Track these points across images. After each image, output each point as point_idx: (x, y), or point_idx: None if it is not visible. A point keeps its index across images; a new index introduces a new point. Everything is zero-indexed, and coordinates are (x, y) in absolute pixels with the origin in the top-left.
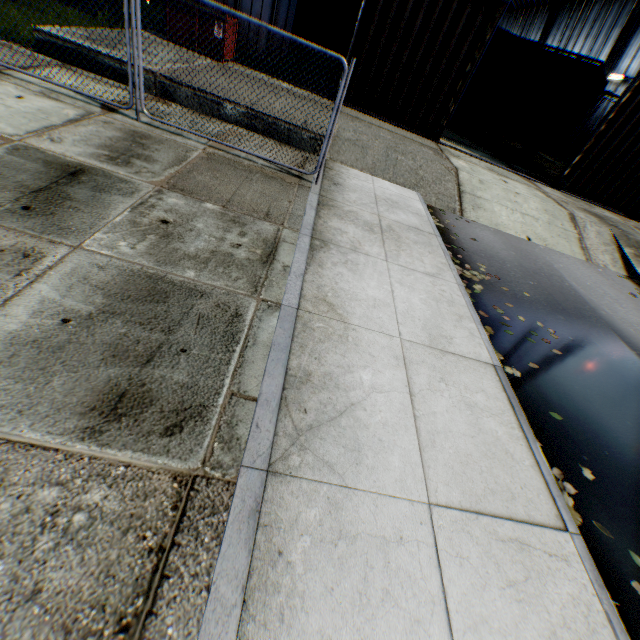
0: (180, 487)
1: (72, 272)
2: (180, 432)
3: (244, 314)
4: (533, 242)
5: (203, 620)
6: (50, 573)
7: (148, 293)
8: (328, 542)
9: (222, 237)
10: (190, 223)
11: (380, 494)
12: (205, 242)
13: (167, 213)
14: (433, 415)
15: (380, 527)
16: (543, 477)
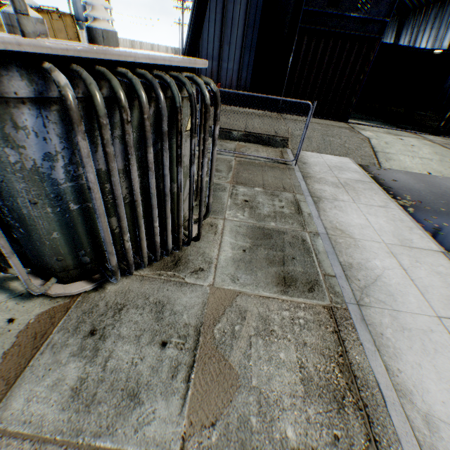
0: (328, 311)
1: (231, 230)
2: (314, 291)
3: (306, 239)
4: (432, 175)
5: (366, 355)
6: (305, 338)
7: (263, 235)
8: (399, 331)
9: (273, 204)
10: (256, 199)
11: (411, 313)
12: (268, 208)
13: (244, 196)
14: (420, 278)
15: (418, 326)
16: None
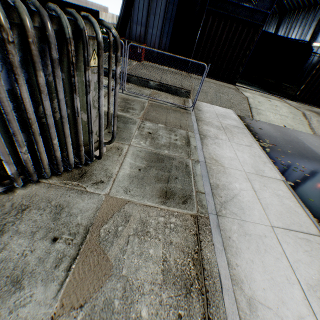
0: (194, 218)
1: (133, 153)
2: (187, 203)
3: (189, 165)
4: (287, 127)
5: (215, 252)
6: (172, 238)
7: (157, 159)
8: (242, 235)
9: (170, 137)
10: (157, 132)
11: (254, 223)
12: (165, 139)
13: (149, 129)
14: (264, 198)
15: (257, 232)
16: (310, 220)
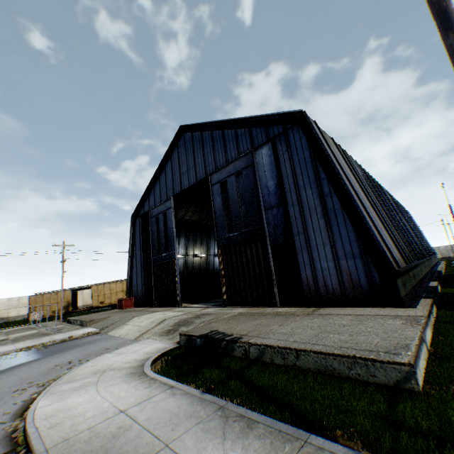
0: None
1: None
2: None
3: None
4: (120, 336)
5: None
6: None
7: None
8: None
9: None
10: None
11: None
12: None
13: None
14: None
15: None
16: None
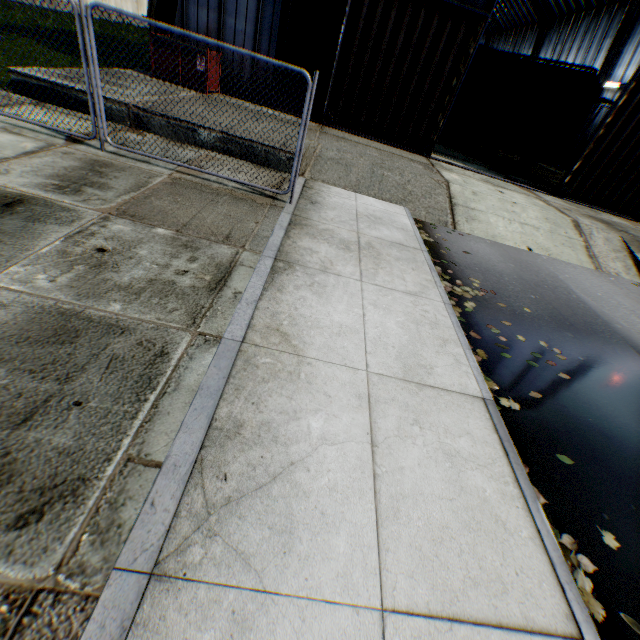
0: (11, 610)
1: None
2: (38, 520)
3: (172, 352)
4: (535, 252)
5: None
6: None
7: (54, 333)
8: None
9: (167, 264)
10: (132, 250)
11: (311, 599)
12: (145, 270)
13: (108, 241)
14: (400, 471)
15: None
16: (547, 553)
